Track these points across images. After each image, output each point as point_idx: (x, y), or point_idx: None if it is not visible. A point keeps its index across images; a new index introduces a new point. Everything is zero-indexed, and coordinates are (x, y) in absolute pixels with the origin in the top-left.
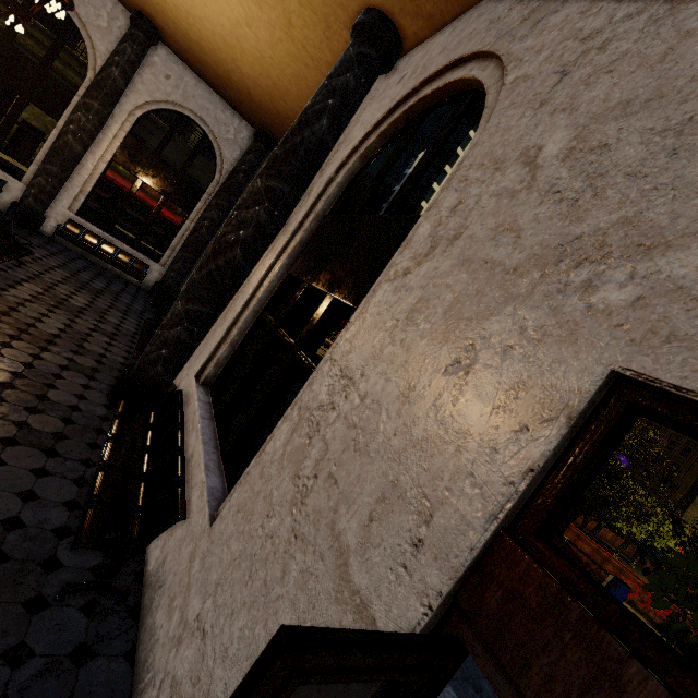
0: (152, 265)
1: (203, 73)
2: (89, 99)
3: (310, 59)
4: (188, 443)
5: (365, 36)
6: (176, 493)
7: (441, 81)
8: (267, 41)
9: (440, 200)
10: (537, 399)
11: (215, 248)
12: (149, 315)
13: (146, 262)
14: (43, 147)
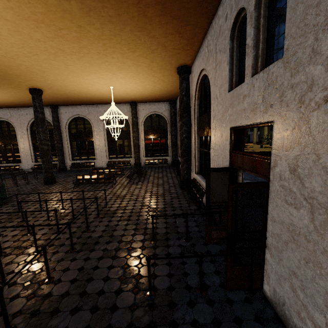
0: (167, 158)
1: (149, 101)
2: (133, 129)
3: (172, 82)
4: (201, 184)
5: (181, 73)
6: (203, 190)
7: (201, 75)
8: (160, 86)
9: (211, 109)
10: (227, 136)
11: (181, 143)
12: (175, 171)
13: (166, 158)
14: (131, 147)
